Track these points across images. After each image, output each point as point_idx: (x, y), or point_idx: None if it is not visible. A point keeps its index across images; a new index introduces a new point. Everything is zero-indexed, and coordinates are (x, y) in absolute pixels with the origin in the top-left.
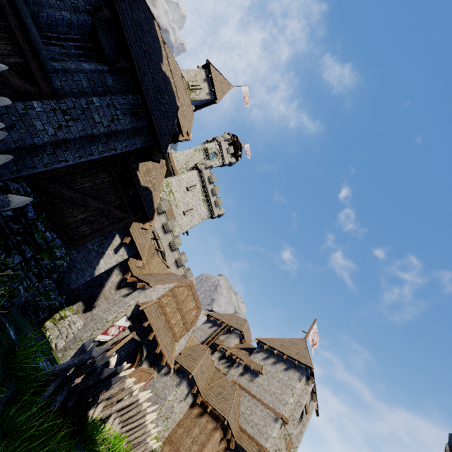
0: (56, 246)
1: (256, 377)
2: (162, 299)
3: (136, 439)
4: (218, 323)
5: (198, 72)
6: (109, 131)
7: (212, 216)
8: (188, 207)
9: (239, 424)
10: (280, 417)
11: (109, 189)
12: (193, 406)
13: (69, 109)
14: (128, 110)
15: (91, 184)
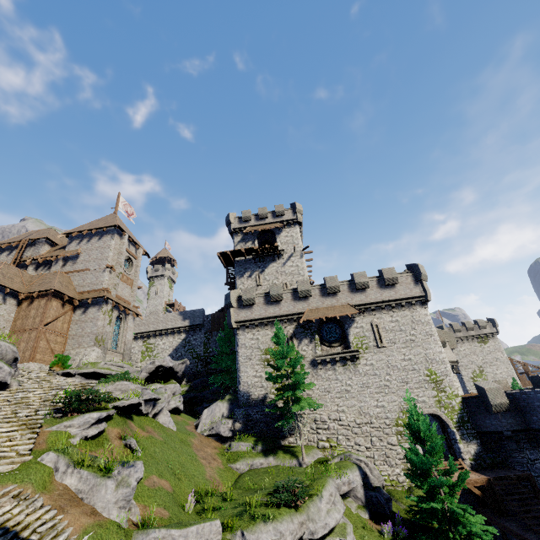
0: None
1: (78, 259)
2: None
3: None
4: (15, 245)
5: None
6: None
7: None
8: None
9: (78, 292)
10: (106, 268)
11: None
12: (20, 304)
13: None
14: None
15: None
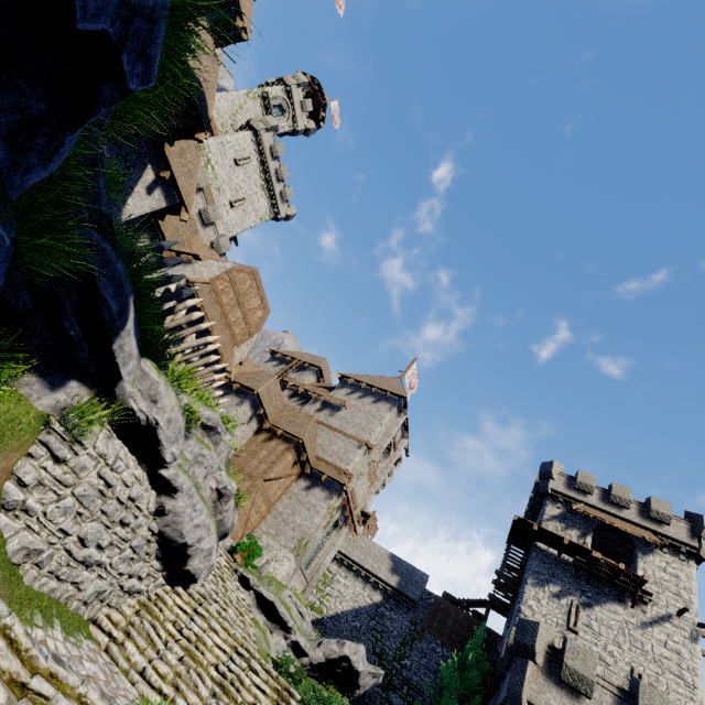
0: None
1: (338, 412)
2: (216, 282)
3: None
4: (287, 359)
5: None
6: None
7: (277, 217)
8: (239, 196)
9: (316, 454)
10: (364, 444)
11: None
12: (258, 433)
13: None
14: None
15: None
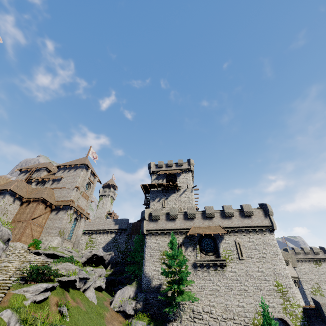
0: None
1: (60, 181)
2: None
3: None
4: (29, 170)
5: None
6: None
7: None
8: None
9: (56, 200)
10: (75, 187)
11: None
12: (22, 205)
13: None
14: None
15: None
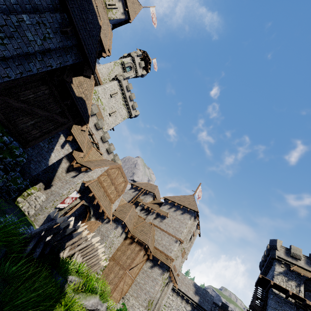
0: (15, 147)
1: (164, 219)
2: (100, 178)
3: (93, 263)
4: (138, 189)
5: None
6: (43, 48)
7: (131, 116)
8: (113, 110)
9: (154, 245)
10: (178, 240)
11: (50, 100)
12: (126, 239)
13: (1, 27)
14: (58, 29)
15: (34, 96)
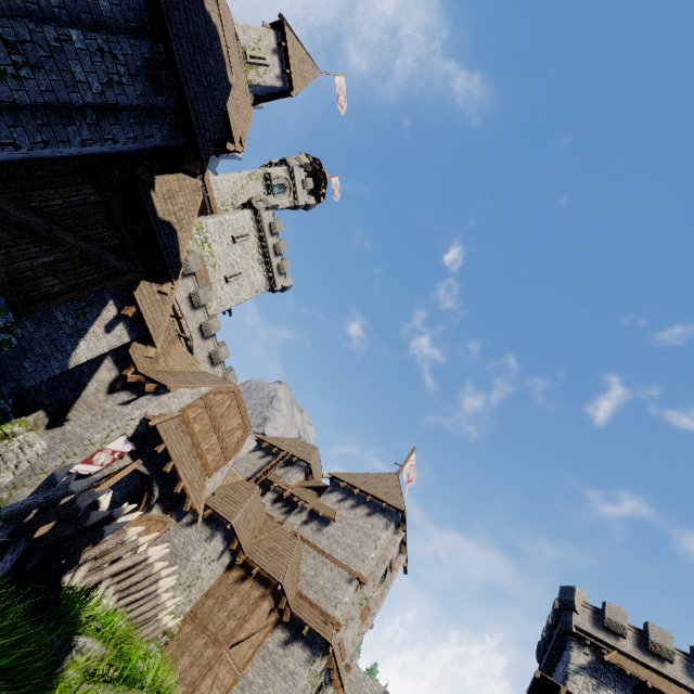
0: None
1: (326, 526)
2: (187, 411)
3: (142, 616)
4: (274, 451)
5: (264, 34)
6: (102, 102)
7: (273, 288)
8: (234, 271)
9: (298, 589)
10: (355, 577)
11: (99, 217)
12: (230, 568)
13: (21, 43)
14: (141, 70)
15: (63, 203)
